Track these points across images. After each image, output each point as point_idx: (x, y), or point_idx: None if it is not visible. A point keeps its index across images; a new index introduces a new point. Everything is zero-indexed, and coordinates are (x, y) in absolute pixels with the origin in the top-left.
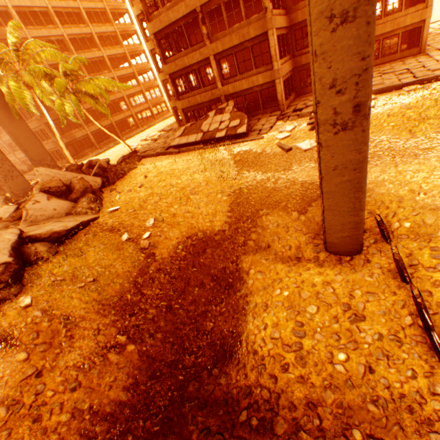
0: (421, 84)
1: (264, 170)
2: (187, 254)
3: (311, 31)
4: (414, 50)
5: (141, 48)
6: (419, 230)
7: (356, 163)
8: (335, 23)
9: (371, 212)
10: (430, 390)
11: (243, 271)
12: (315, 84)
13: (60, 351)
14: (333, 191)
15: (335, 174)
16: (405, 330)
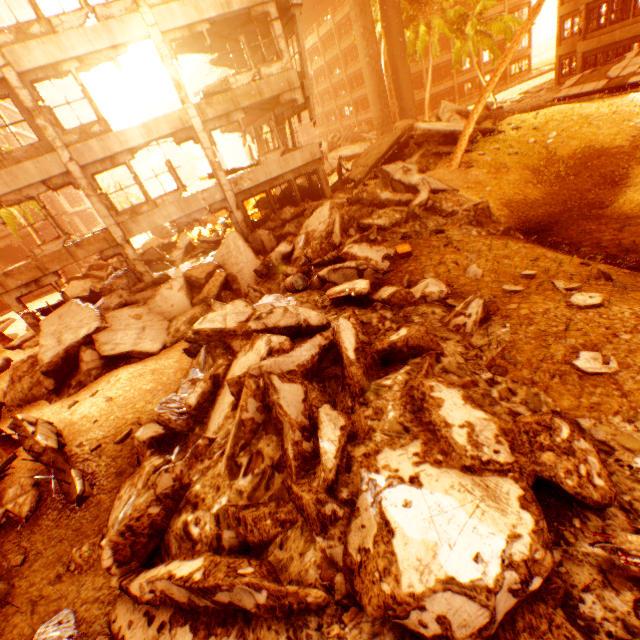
0: None
1: None
2: (581, 157)
3: None
4: None
5: None
6: None
7: None
8: None
9: None
10: None
11: (630, 175)
12: None
13: (502, 175)
14: None
15: None
16: None
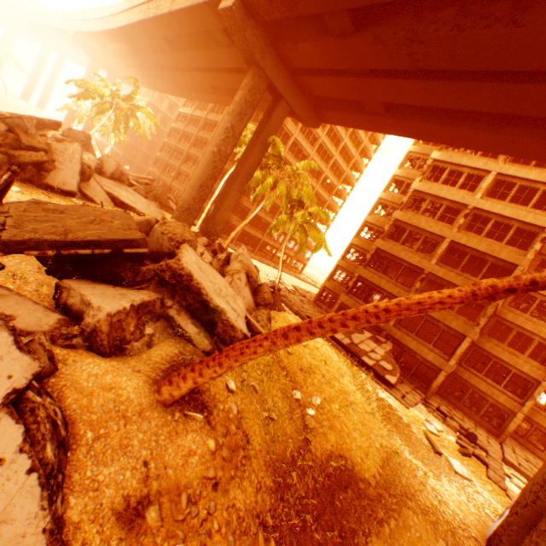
0: None
1: (411, 448)
2: (333, 473)
3: None
4: None
5: (330, 223)
6: None
7: None
8: None
9: None
10: None
11: None
12: None
13: (233, 475)
14: None
15: None
16: None
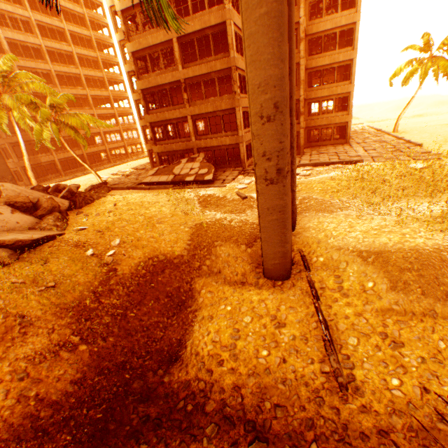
0: (342, 165)
1: (223, 211)
2: (147, 272)
3: (251, 121)
4: (342, 140)
5: (126, 95)
6: (329, 263)
7: (281, 207)
8: (264, 120)
9: (299, 249)
10: (321, 371)
11: (195, 290)
12: (254, 152)
13: (11, 345)
14: (267, 226)
15: (267, 214)
16: (311, 332)
